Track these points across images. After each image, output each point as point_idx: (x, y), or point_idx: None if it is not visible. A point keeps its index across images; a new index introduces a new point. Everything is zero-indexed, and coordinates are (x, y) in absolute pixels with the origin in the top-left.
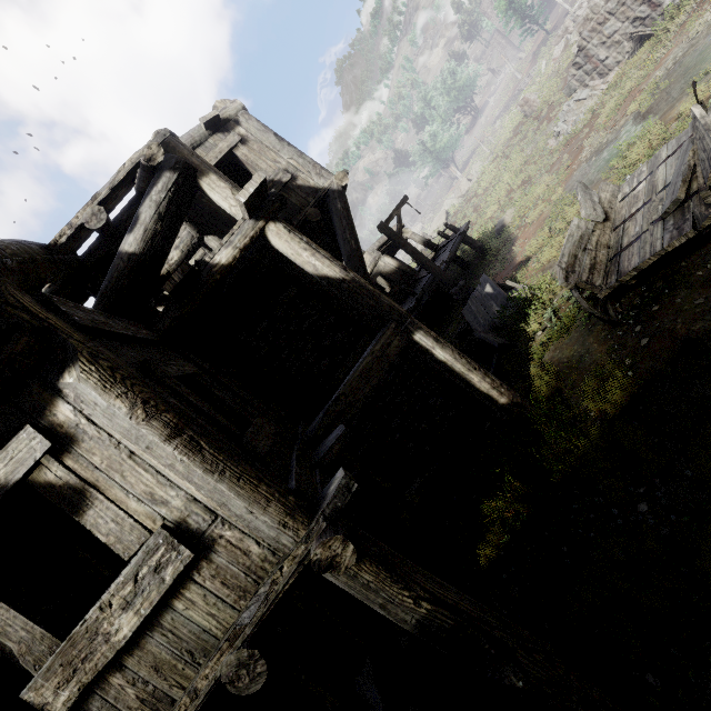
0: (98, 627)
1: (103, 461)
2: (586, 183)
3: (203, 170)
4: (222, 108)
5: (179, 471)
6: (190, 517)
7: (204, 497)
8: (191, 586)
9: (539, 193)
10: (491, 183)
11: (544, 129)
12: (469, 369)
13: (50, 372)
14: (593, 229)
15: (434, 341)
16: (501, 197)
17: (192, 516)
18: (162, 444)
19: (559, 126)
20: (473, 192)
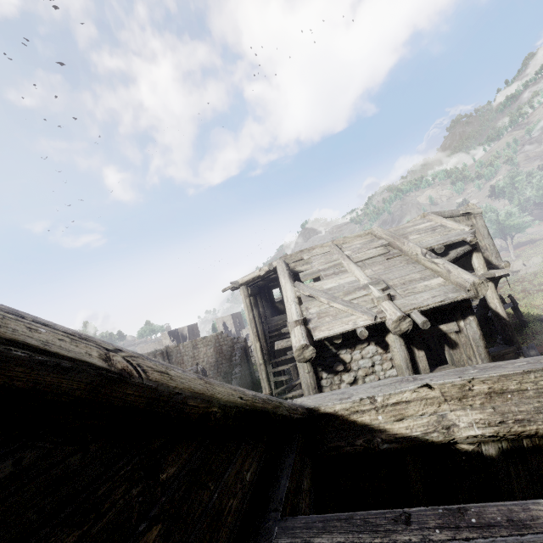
0: None
1: (464, 341)
2: None
3: (478, 250)
4: (472, 208)
5: (481, 356)
6: None
7: None
8: None
9: None
10: None
11: None
12: None
13: (465, 313)
14: None
15: None
16: None
17: None
18: (483, 348)
19: None
20: (528, 278)
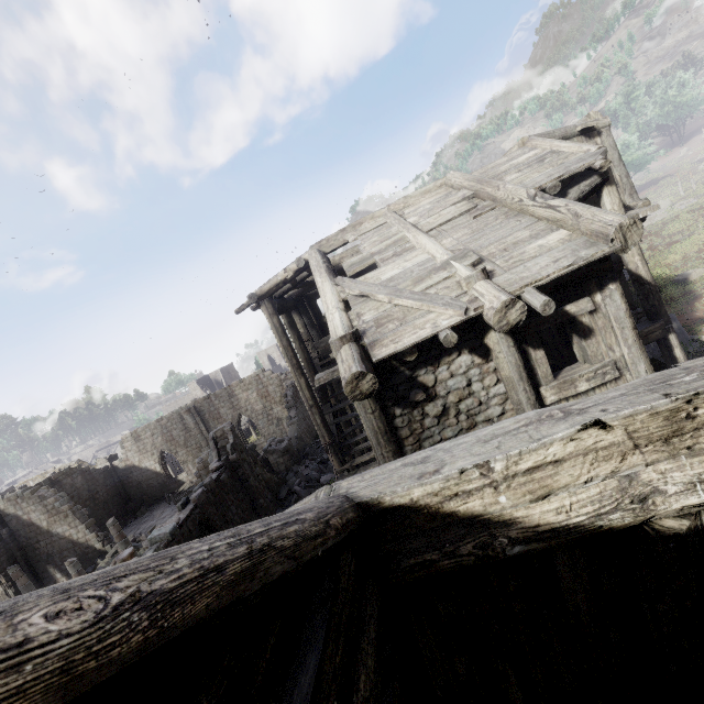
0: (575, 382)
1: (602, 324)
2: None
3: (611, 181)
4: (595, 119)
5: (628, 343)
6: (619, 362)
7: (628, 357)
8: (605, 387)
9: None
10: (680, 232)
11: None
12: None
13: (604, 280)
14: None
15: (679, 344)
16: (689, 251)
17: (620, 362)
18: (631, 330)
19: None
20: (655, 231)
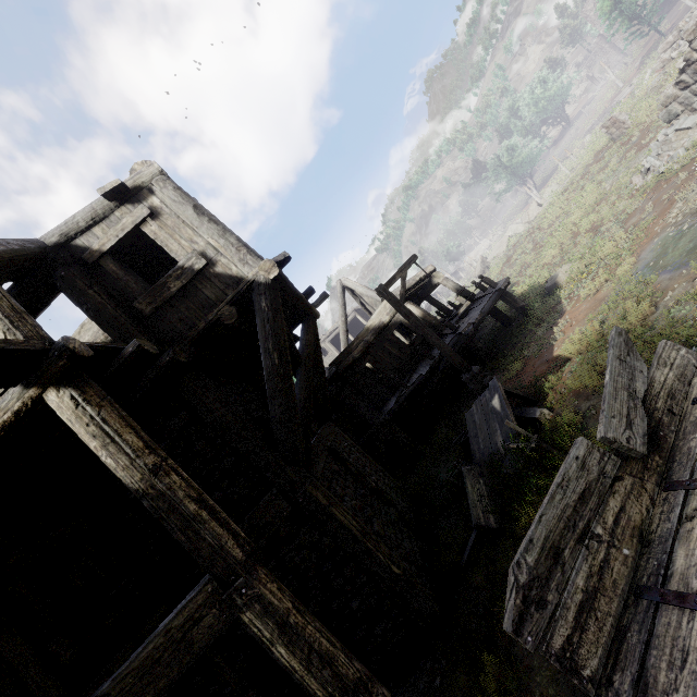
0: None
1: None
2: (666, 265)
3: None
4: (136, 173)
5: None
6: None
7: None
8: None
9: (605, 253)
10: (558, 217)
11: (632, 159)
12: (331, 695)
13: None
14: (618, 473)
15: (277, 629)
16: (565, 239)
17: None
18: None
19: (648, 161)
20: (537, 224)
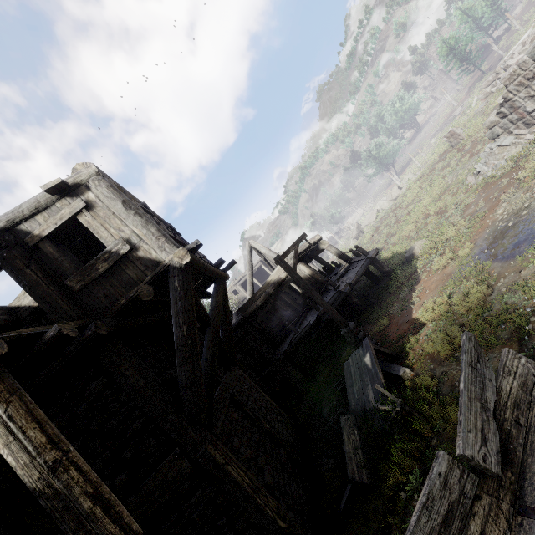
0: None
1: None
2: (497, 254)
3: None
4: (76, 172)
5: None
6: None
7: None
8: None
9: (449, 235)
10: (414, 200)
11: (466, 162)
12: None
13: None
14: (476, 491)
15: None
16: (419, 218)
17: None
18: None
19: (479, 166)
20: (398, 204)
